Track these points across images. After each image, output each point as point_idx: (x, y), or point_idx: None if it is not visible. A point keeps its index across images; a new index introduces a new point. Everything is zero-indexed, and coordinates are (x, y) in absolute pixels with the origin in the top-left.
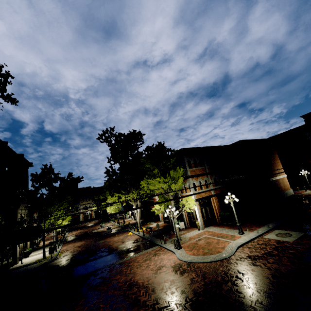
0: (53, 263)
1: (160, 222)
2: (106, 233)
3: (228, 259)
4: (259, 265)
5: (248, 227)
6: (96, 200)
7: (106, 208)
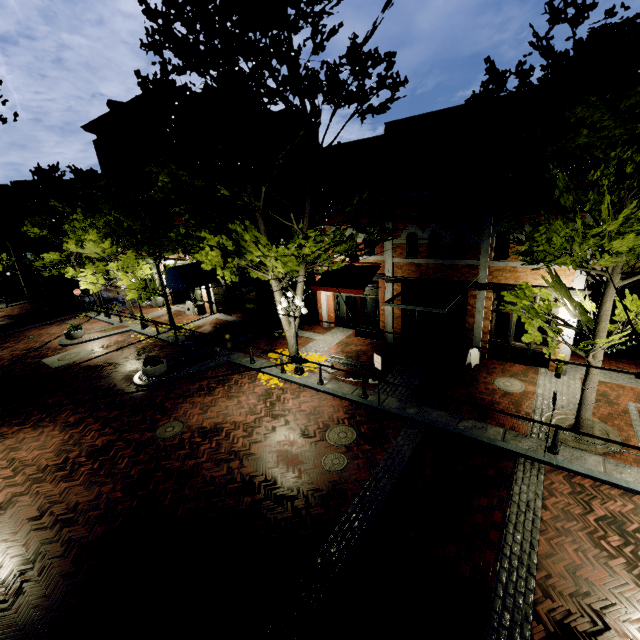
0: None
1: (333, 333)
2: (145, 381)
3: None
4: None
5: None
6: None
7: (61, 271)
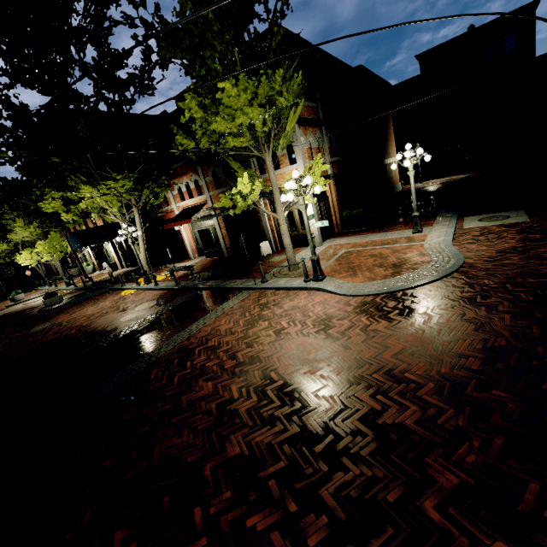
0: None
1: (194, 260)
2: (45, 309)
3: (469, 266)
4: None
5: (408, 224)
6: None
7: (12, 258)
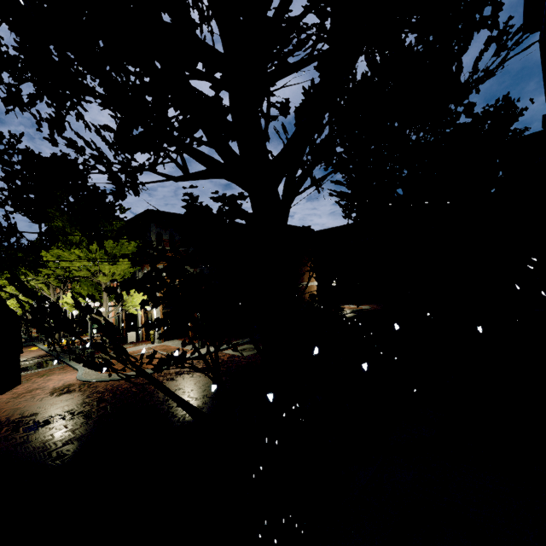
0: None
1: None
2: None
3: None
4: (177, 380)
5: None
6: None
7: None
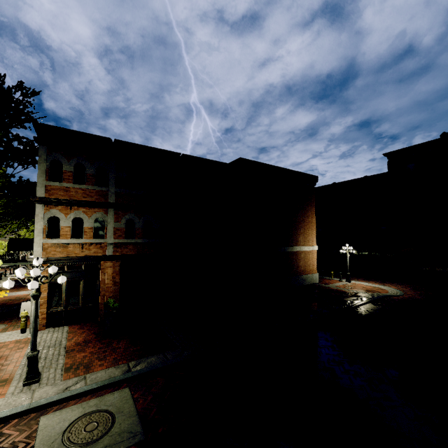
0: None
1: None
2: None
3: None
4: None
5: (104, 353)
6: None
7: None
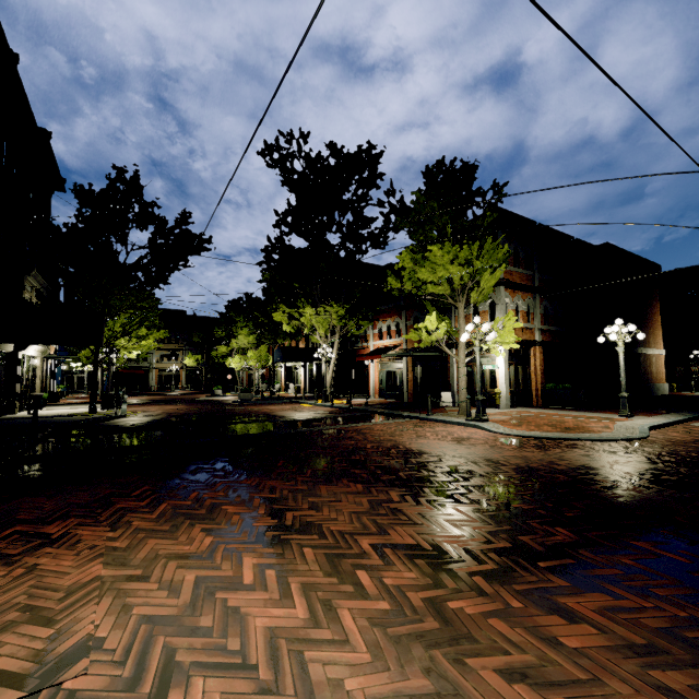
0: (124, 421)
1: (373, 399)
2: (238, 401)
3: (646, 441)
4: None
5: None
6: (196, 345)
7: (224, 360)
